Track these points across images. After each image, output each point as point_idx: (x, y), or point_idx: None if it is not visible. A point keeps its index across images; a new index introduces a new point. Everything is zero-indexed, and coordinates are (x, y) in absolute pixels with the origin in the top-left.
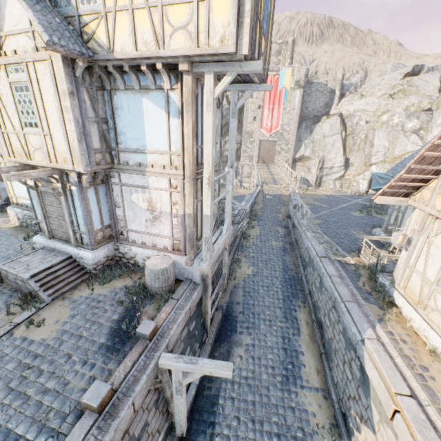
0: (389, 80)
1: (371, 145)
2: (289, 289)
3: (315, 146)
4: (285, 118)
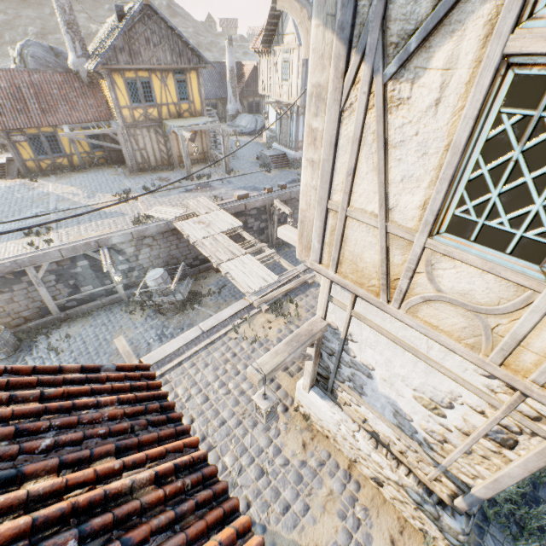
0: None
1: None
2: None
3: None
4: None
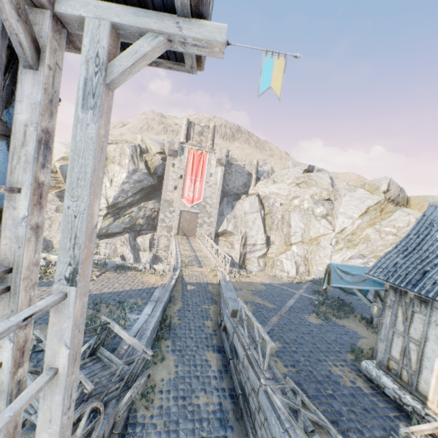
0: (294, 172)
1: (289, 225)
2: None
3: (238, 221)
4: (208, 191)
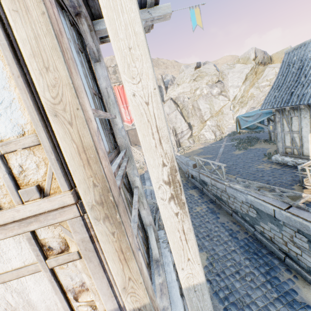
0: (188, 72)
1: (199, 110)
2: (259, 259)
3: None
4: None
